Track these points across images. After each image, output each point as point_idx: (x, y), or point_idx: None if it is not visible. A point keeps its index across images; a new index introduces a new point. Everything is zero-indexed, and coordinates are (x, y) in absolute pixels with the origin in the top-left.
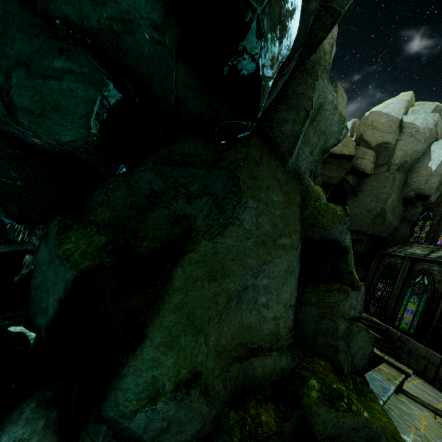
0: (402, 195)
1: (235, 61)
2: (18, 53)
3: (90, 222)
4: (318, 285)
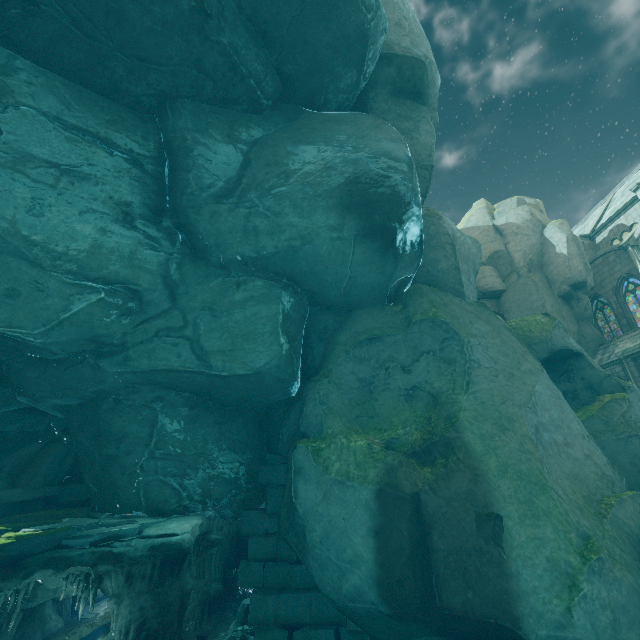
0: (556, 294)
1: (407, 225)
2: (201, 303)
3: (331, 435)
4: (586, 409)
